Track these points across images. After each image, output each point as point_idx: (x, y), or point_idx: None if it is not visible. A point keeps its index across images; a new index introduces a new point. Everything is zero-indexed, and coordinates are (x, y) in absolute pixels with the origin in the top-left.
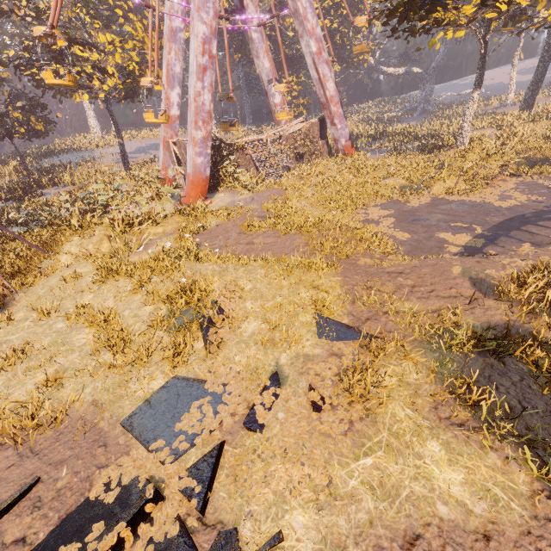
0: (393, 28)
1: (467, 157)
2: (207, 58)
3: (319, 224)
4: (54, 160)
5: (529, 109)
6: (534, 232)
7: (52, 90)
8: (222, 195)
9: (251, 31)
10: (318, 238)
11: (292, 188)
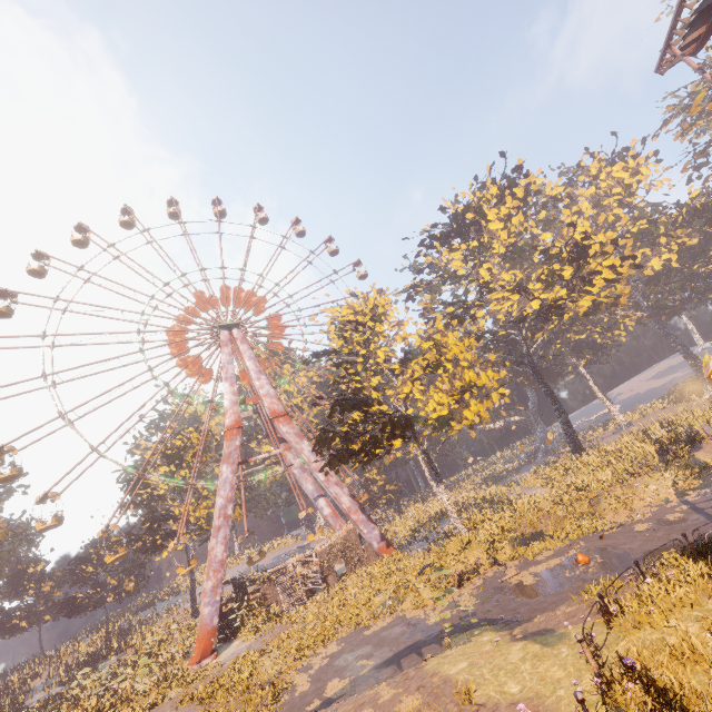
0: (337, 470)
1: (446, 553)
2: (222, 519)
3: (233, 685)
4: (148, 612)
5: (581, 453)
6: (403, 664)
7: (149, 550)
8: (236, 642)
9: (292, 469)
10: (217, 706)
11: (301, 621)
